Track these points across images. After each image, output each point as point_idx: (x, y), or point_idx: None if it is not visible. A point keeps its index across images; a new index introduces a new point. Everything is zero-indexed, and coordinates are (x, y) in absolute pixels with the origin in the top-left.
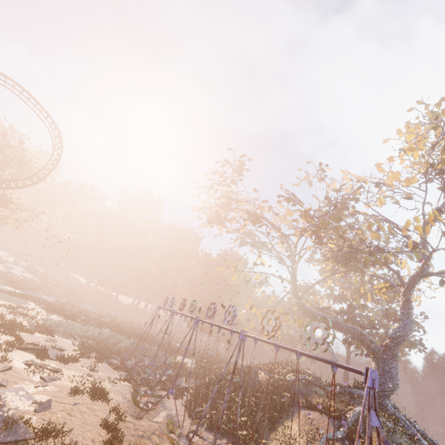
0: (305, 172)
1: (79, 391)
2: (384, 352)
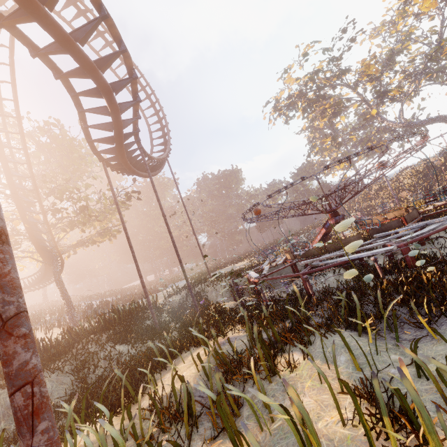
0: (382, 23)
1: None
2: None
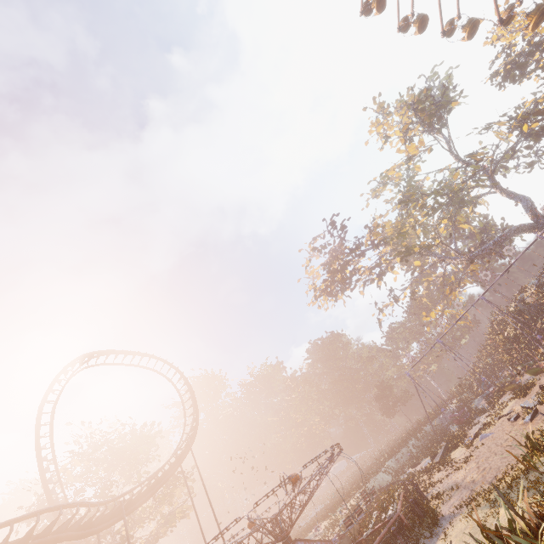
0: (371, 191)
1: (523, 391)
2: (537, 221)
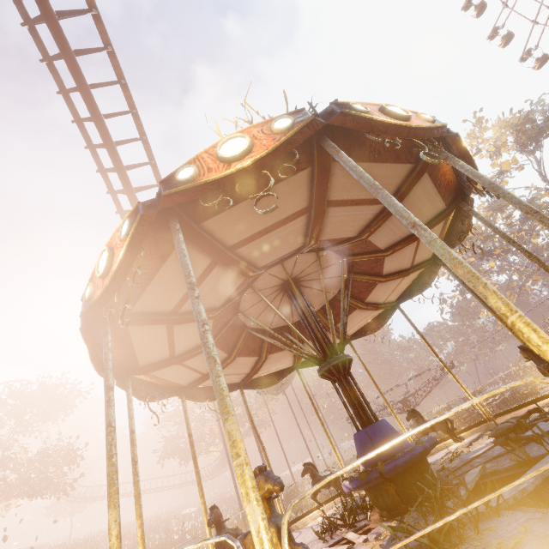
0: None
1: None
2: None
